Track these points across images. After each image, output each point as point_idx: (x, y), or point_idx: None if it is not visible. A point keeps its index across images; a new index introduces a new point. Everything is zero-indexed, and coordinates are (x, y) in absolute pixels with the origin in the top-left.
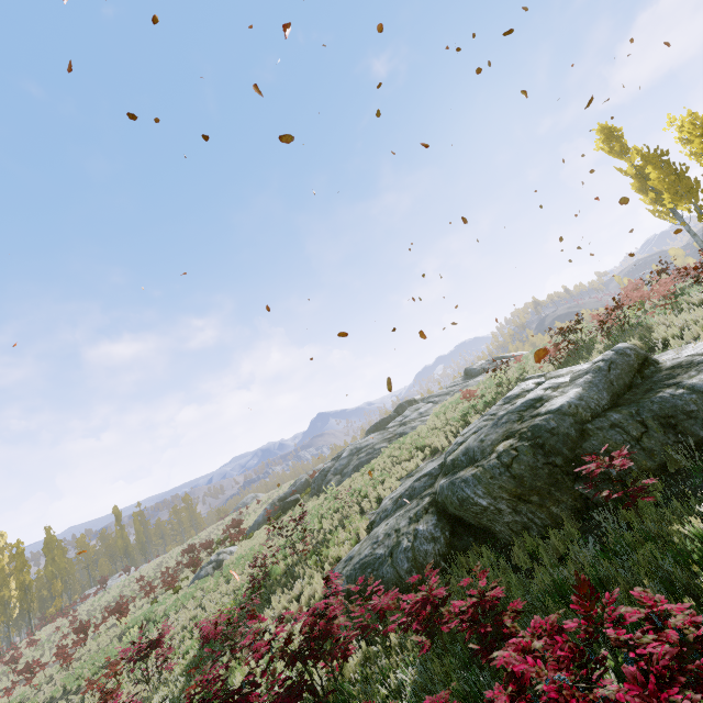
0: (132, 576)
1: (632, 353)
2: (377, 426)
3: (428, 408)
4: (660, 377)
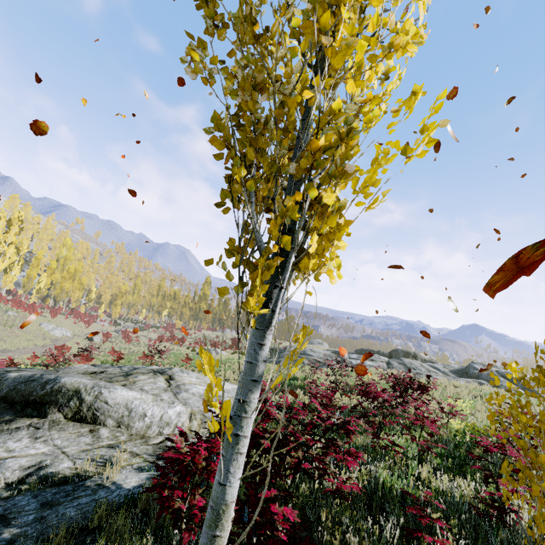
0: (228, 334)
1: (47, 389)
2: (362, 352)
3: (374, 365)
4: (2, 416)
